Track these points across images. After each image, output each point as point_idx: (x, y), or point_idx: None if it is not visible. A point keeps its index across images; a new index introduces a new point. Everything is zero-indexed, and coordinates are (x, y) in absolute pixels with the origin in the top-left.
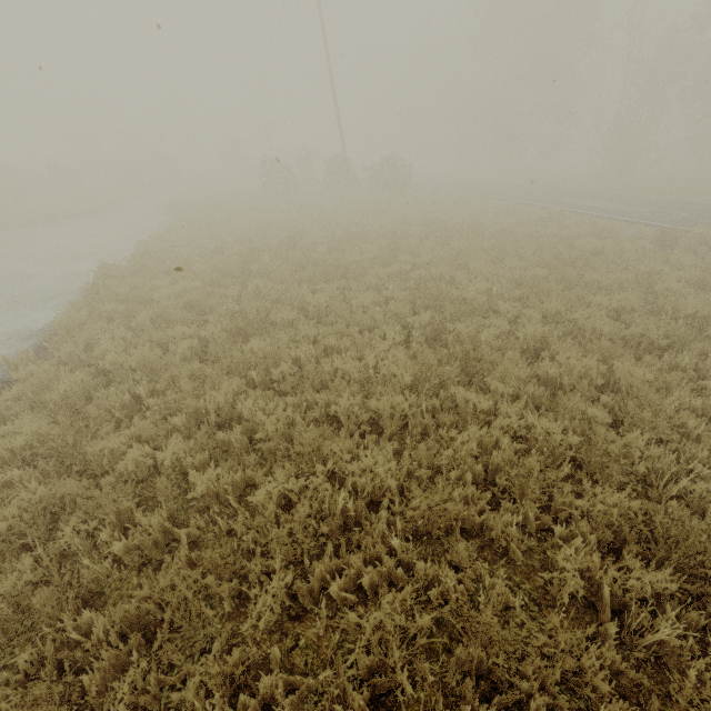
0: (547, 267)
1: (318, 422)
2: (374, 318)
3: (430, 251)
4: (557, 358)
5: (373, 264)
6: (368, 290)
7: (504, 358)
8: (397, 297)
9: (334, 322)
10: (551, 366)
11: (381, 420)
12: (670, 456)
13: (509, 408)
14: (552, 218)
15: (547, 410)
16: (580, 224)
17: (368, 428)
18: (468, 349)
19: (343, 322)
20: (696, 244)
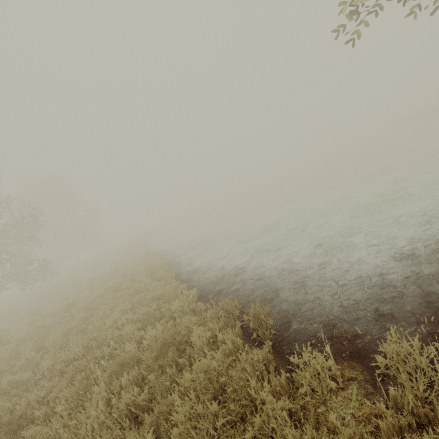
0: None
1: None
2: None
3: None
4: None
5: None
6: None
7: None
8: None
9: None
10: None
11: None
12: None
13: None
14: None
15: None
16: None
17: None
18: None
19: None
20: None
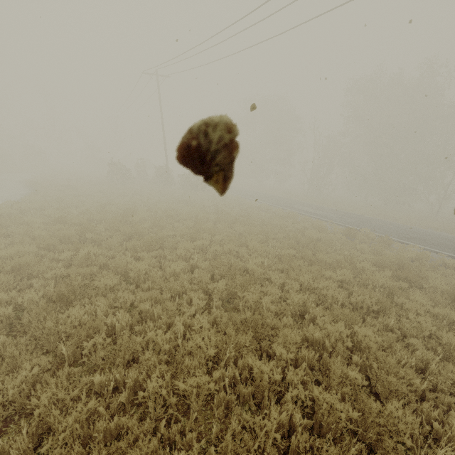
0: (294, 247)
1: (124, 404)
2: (183, 284)
3: (221, 232)
4: (316, 321)
5: (183, 239)
6: (179, 259)
7: (282, 322)
8: (200, 266)
9: (151, 287)
10: (315, 329)
11: (187, 398)
12: (417, 418)
13: (295, 376)
14: (289, 216)
15: (317, 369)
16: (305, 221)
17: (174, 412)
18: (257, 318)
19: (158, 287)
20: (365, 238)
